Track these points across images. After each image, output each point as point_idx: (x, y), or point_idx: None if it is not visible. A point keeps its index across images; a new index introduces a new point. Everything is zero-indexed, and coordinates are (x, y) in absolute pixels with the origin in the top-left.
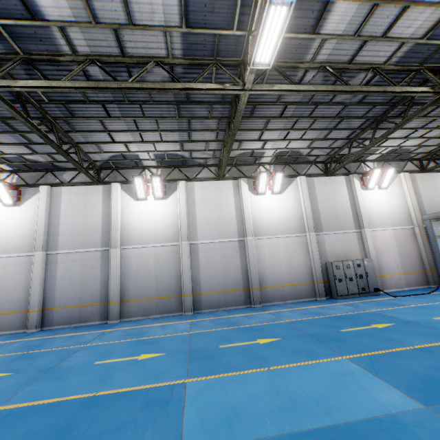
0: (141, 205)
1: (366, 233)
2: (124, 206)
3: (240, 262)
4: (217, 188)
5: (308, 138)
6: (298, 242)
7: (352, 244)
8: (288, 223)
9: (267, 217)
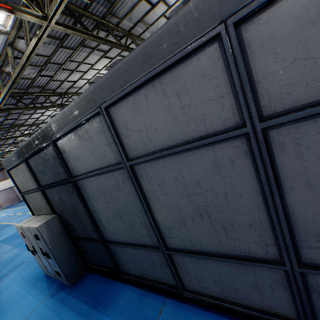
0: None
1: None
2: None
3: None
4: None
5: None
6: None
7: None
8: None
9: None
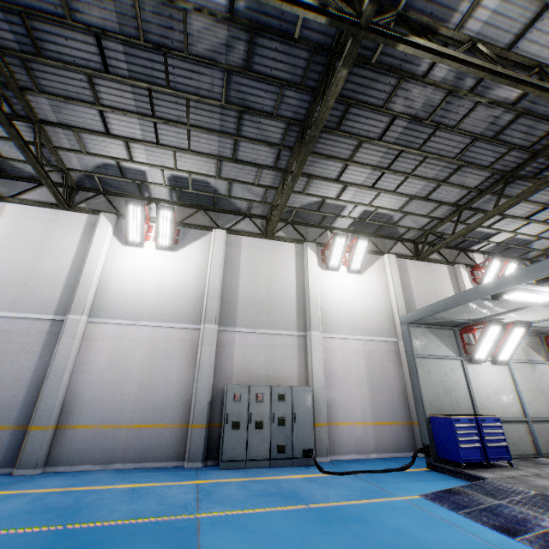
0: None
1: (312, 339)
2: None
3: (37, 366)
4: (52, 221)
5: (205, 152)
6: (180, 339)
7: (286, 356)
8: (172, 301)
9: (134, 286)
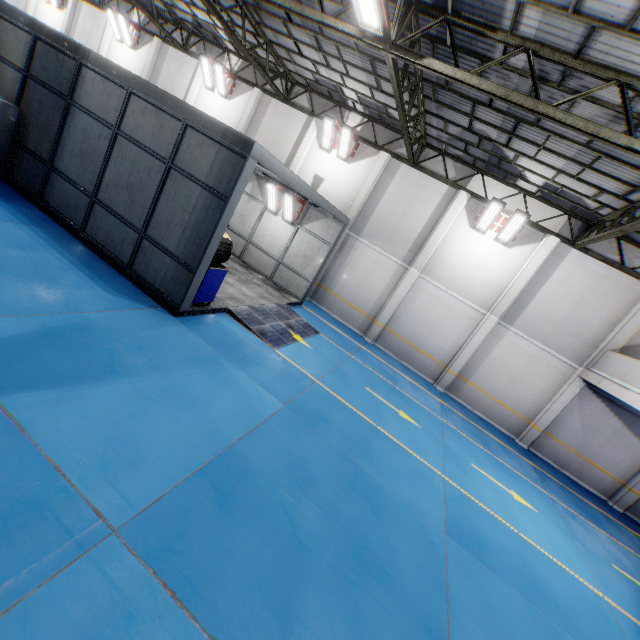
0: (48, 10)
1: None
2: (39, 6)
3: None
4: (95, 19)
5: None
6: None
7: None
8: None
9: None
